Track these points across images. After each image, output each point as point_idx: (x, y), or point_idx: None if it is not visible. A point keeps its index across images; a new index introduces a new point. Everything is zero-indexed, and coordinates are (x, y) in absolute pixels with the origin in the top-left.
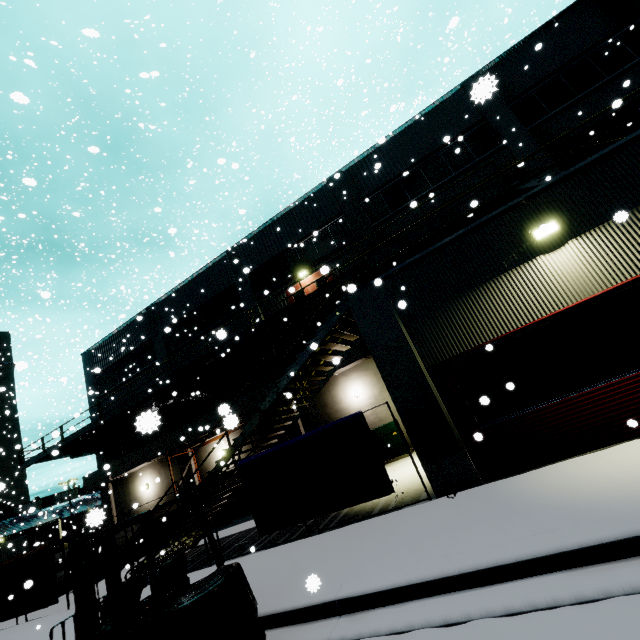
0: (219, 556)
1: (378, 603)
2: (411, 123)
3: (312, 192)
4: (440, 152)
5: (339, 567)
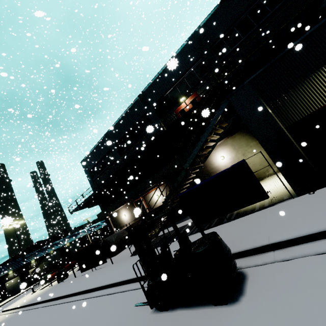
0: (202, 230)
1: (298, 243)
2: None
3: (180, 49)
4: None
5: (258, 231)
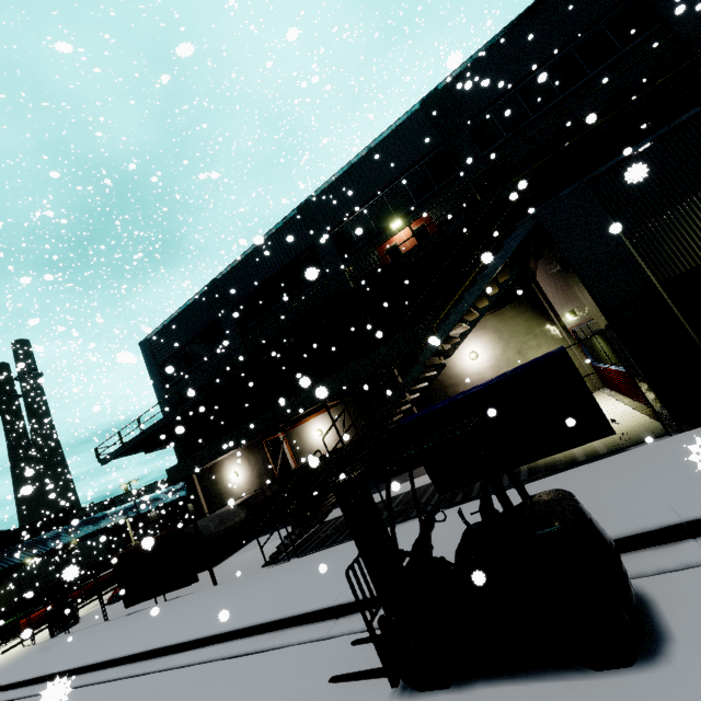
0: (523, 486)
1: None
2: (529, 12)
3: (400, 121)
4: (571, 47)
5: (629, 499)
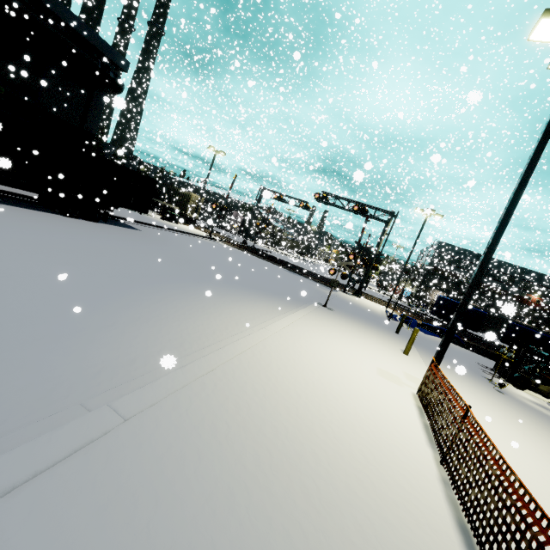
0: None
1: None
2: None
3: None
4: None
5: None
